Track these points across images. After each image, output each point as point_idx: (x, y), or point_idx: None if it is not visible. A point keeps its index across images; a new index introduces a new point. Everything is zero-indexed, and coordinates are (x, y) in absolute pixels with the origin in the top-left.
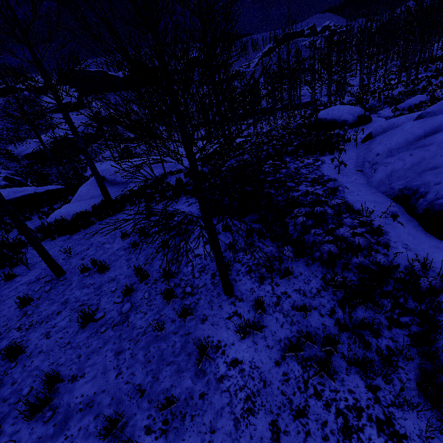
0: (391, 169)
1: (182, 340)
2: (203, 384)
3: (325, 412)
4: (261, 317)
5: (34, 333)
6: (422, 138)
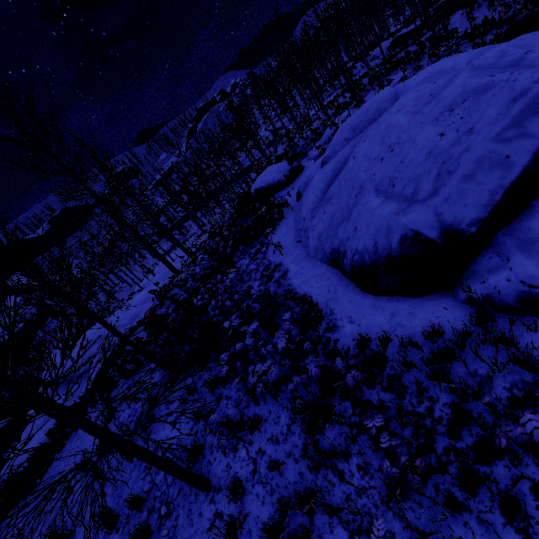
0: (317, 232)
1: None
2: None
3: None
4: (242, 502)
5: None
6: (327, 190)
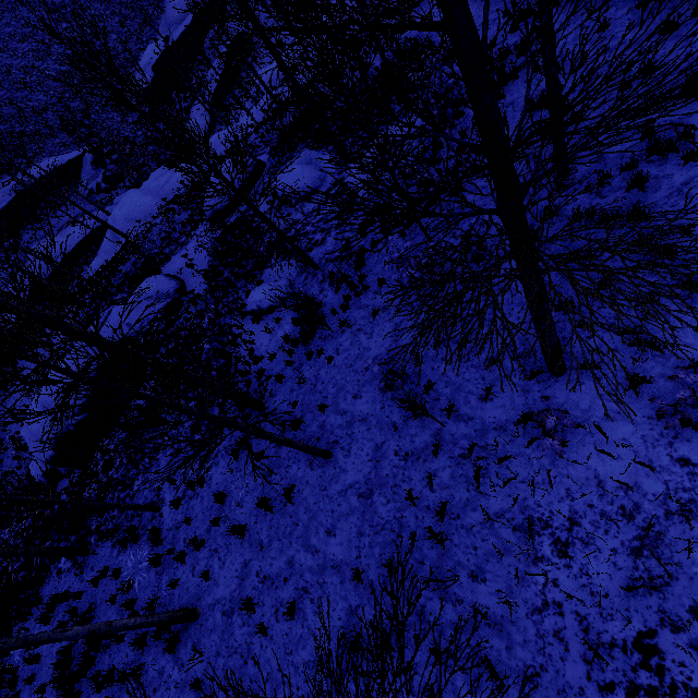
0: None
1: None
2: None
3: None
4: None
5: None
6: None
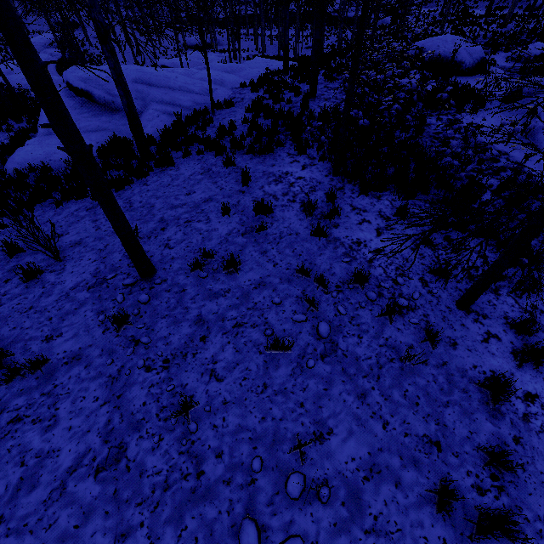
0: None
1: (442, 373)
2: (509, 426)
3: None
4: (526, 338)
5: (186, 373)
6: None
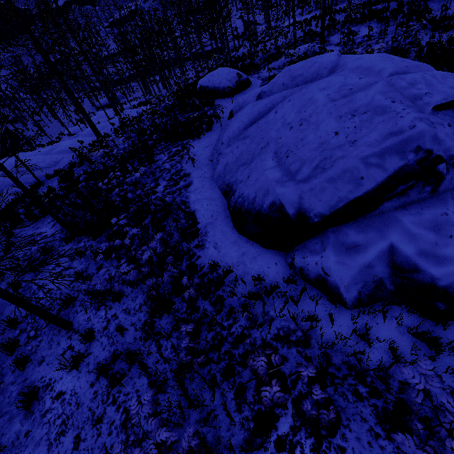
0: (226, 161)
1: (18, 388)
2: (30, 423)
3: (116, 414)
4: (90, 345)
5: None
6: (248, 127)
